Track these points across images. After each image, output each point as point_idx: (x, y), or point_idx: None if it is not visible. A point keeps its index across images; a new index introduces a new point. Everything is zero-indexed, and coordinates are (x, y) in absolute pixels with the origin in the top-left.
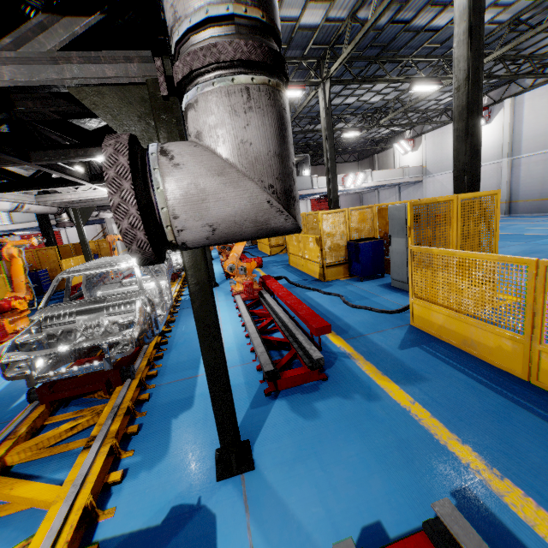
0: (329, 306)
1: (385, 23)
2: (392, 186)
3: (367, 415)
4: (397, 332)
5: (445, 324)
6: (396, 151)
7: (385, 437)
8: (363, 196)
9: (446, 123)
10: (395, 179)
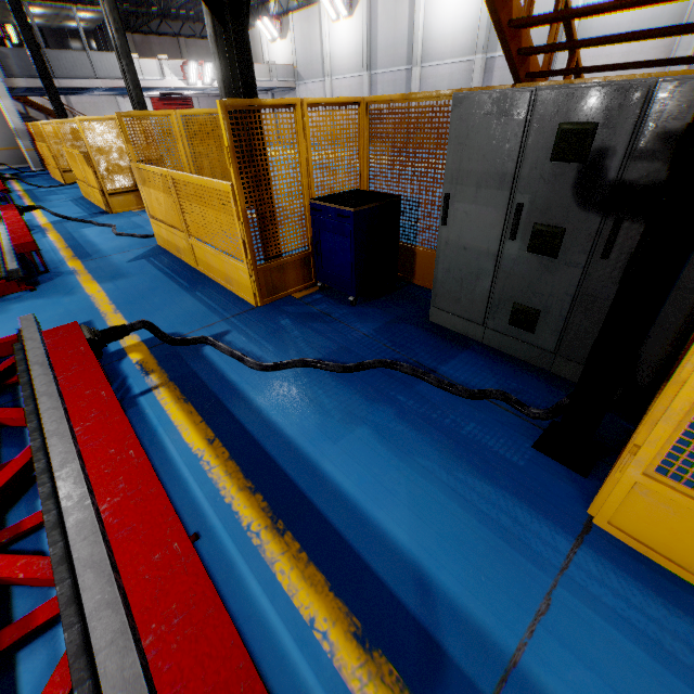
0: (93, 237)
1: None
2: (265, 91)
3: (54, 304)
4: (139, 251)
5: (168, 237)
6: (262, 34)
7: (57, 312)
8: None
9: (312, 4)
10: (260, 80)
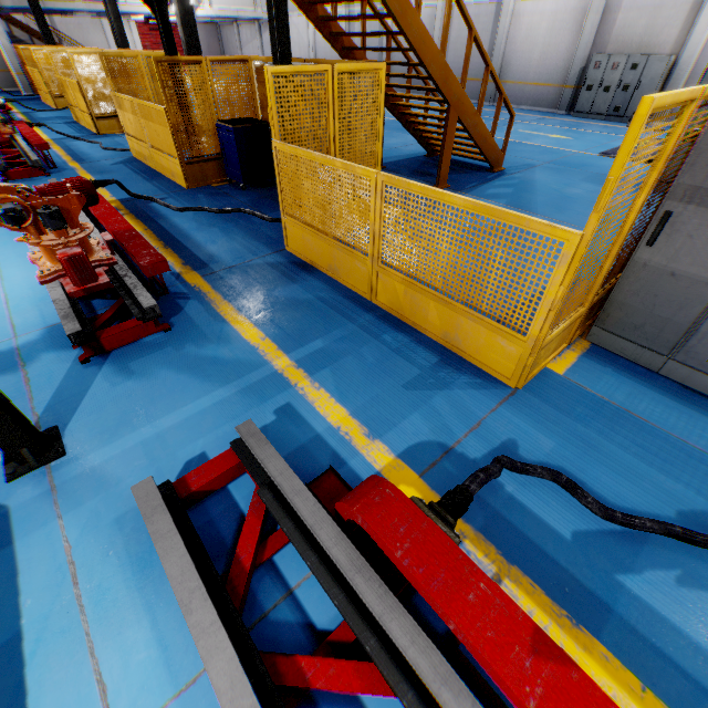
0: (85, 150)
1: None
2: (252, 22)
3: None
4: (119, 160)
5: (138, 149)
6: None
7: None
8: (222, 32)
9: None
10: (243, 12)
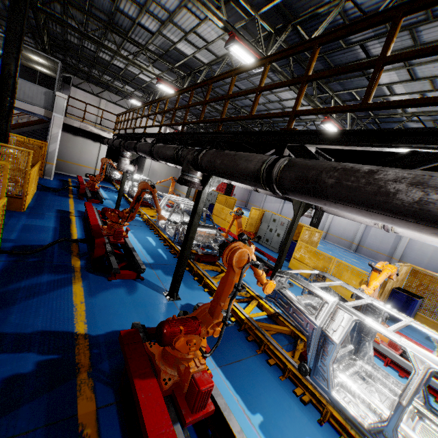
0: None
1: (411, 127)
2: None
3: None
4: None
5: None
6: None
7: None
8: (252, 191)
9: None
10: None
